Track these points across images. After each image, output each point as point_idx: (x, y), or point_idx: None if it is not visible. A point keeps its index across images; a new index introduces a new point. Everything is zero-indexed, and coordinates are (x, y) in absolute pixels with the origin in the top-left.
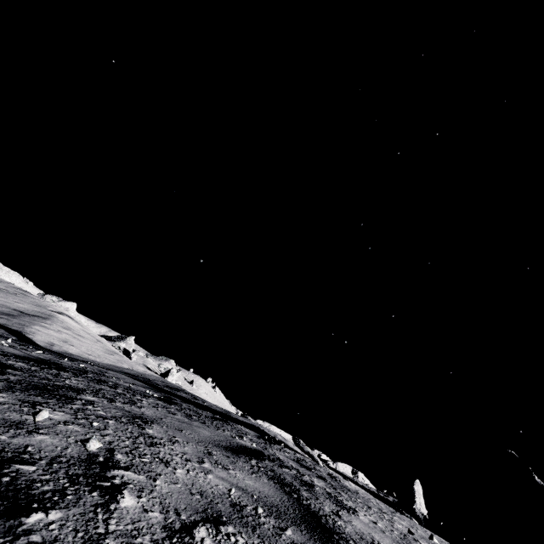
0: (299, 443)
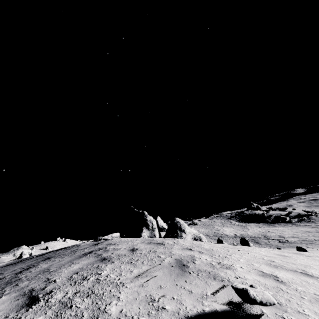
0: (99, 238)
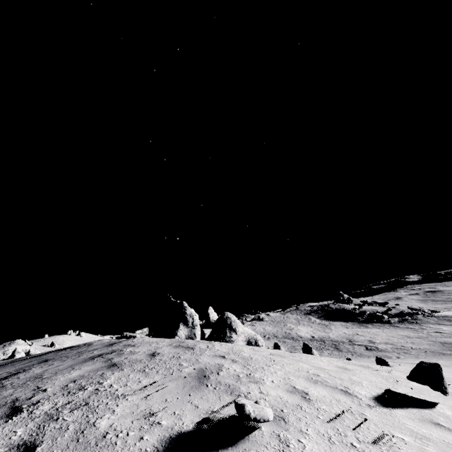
0: (124, 334)
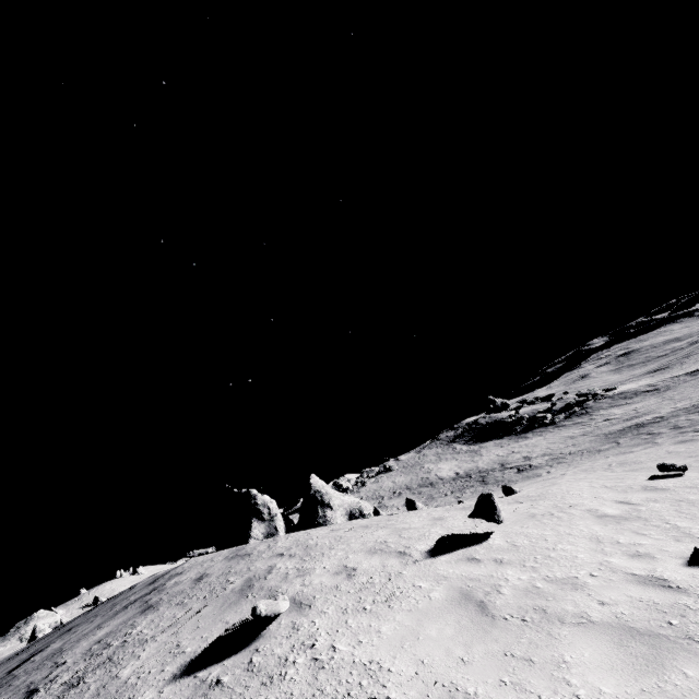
0: (190, 555)
